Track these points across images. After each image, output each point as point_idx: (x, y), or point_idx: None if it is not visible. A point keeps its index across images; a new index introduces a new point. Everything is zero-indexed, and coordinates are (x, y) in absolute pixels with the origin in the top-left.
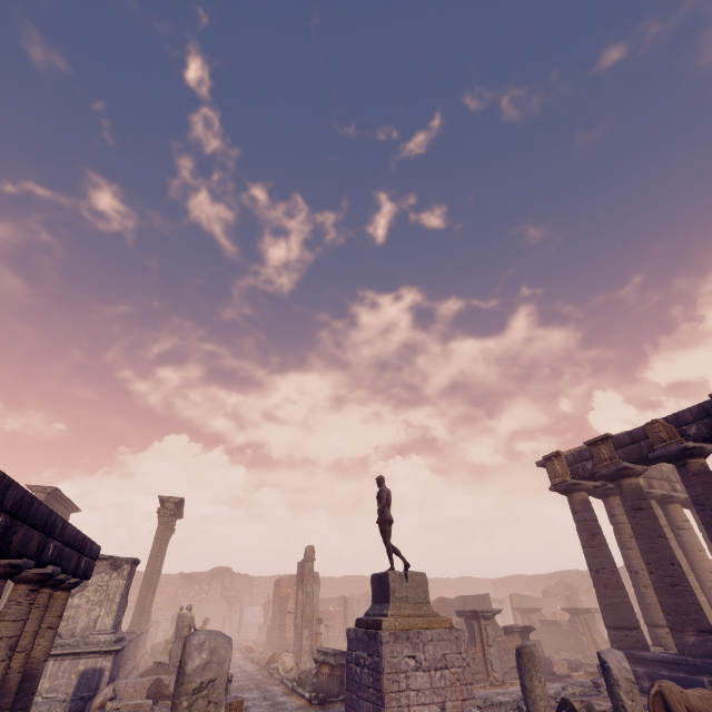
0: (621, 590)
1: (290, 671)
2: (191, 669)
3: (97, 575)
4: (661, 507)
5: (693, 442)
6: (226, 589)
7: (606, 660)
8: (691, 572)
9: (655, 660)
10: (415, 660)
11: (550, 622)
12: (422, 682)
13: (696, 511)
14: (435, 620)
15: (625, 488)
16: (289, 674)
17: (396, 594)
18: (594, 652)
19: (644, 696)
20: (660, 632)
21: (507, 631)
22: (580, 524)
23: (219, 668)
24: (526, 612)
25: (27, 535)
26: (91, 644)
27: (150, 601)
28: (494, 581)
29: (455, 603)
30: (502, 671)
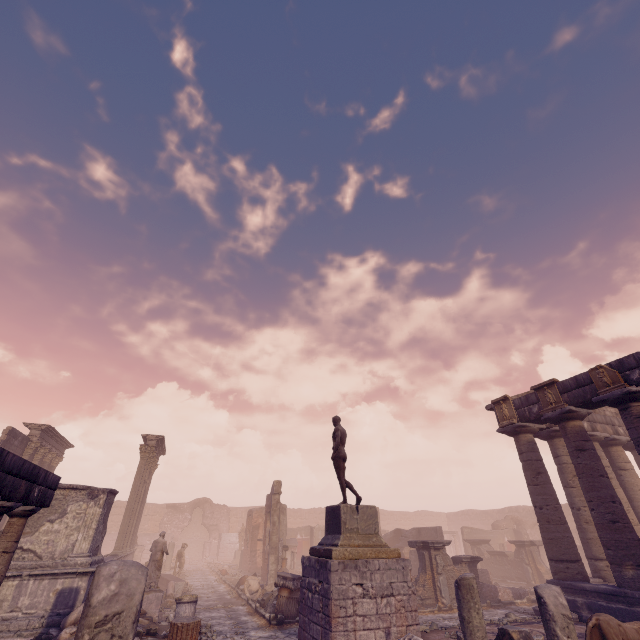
0: (563, 525)
1: (256, 593)
2: (97, 600)
3: (75, 504)
4: (604, 449)
5: (636, 386)
6: (206, 517)
7: (543, 595)
8: (631, 509)
9: (595, 591)
10: (362, 587)
11: (497, 553)
12: (368, 608)
13: (638, 452)
14: (383, 550)
15: (569, 430)
16: (254, 596)
17: (347, 526)
18: (538, 581)
19: (583, 625)
20: (600, 565)
21: (456, 561)
22: (525, 463)
23: (128, 600)
24: (476, 543)
25: None
26: (69, 566)
27: (135, 527)
28: (448, 515)
29: (410, 534)
30: (450, 597)
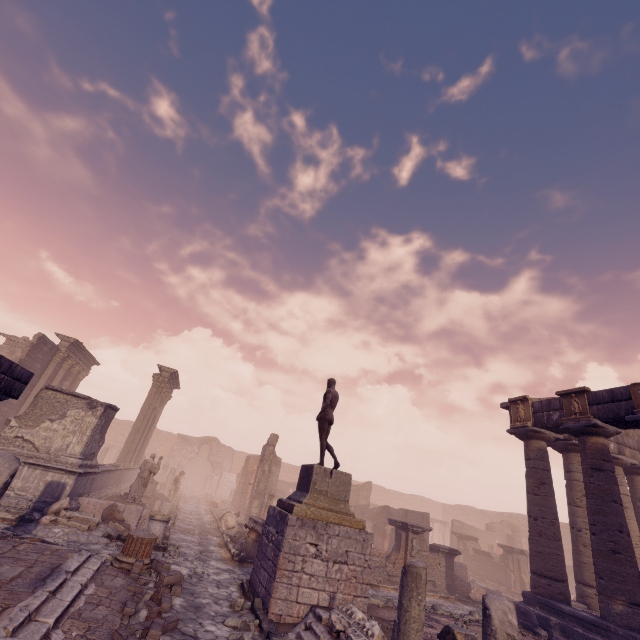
0: (556, 542)
1: (231, 529)
2: None
3: (75, 410)
4: (627, 476)
5: None
6: (212, 454)
7: (490, 607)
8: None
9: (573, 615)
10: (316, 548)
11: (483, 552)
12: (317, 569)
13: None
14: (348, 518)
15: (589, 446)
16: (230, 531)
17: (316, 486)
18: (519, 589)
19: None
20: (588, 591)
21: (434, 548)
22: (530, 470)
23: None
24: (463, 538)
25: None
26: (60, 463)
27: (142, 447)
28: (445, 505)
29: (397, 513)
30: None
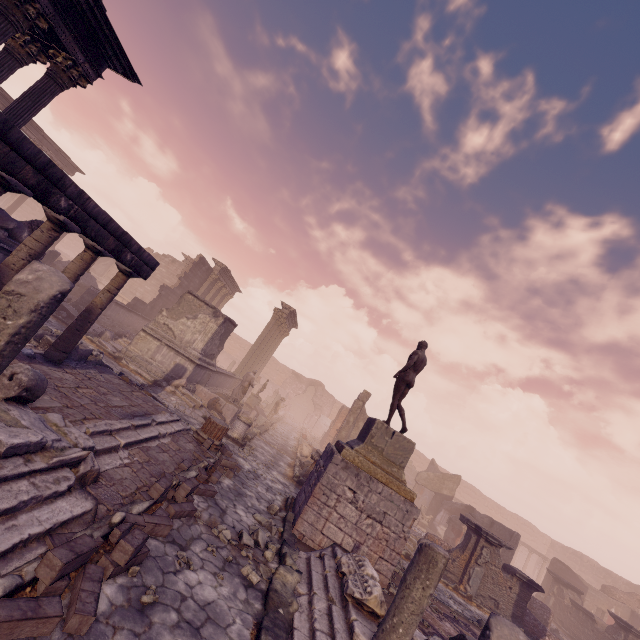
0: None
1: (305, 457)
2: (16, 278)
3: (204, 315)
4: None
5: None
6: (316, 397)
7: (493, 629)
8: None
9: None
10: (354, 495)
11: (583, 610)
12: (349, 514)
13: None
14: (397, 483)
15: None
16: (303, 459)
17: (373, 440)
18: None
19: None
20: None
21: (508, 569)
22: None
23: (34, 292)
24: (560, 582)
25: (11, 158)
26: (187, 352)
27: (258, 368)
28: (554, 542)
29: (480, 518)
30: (478, 591)
